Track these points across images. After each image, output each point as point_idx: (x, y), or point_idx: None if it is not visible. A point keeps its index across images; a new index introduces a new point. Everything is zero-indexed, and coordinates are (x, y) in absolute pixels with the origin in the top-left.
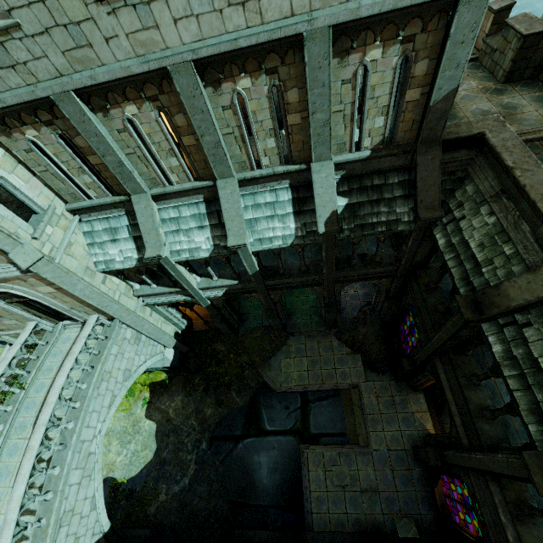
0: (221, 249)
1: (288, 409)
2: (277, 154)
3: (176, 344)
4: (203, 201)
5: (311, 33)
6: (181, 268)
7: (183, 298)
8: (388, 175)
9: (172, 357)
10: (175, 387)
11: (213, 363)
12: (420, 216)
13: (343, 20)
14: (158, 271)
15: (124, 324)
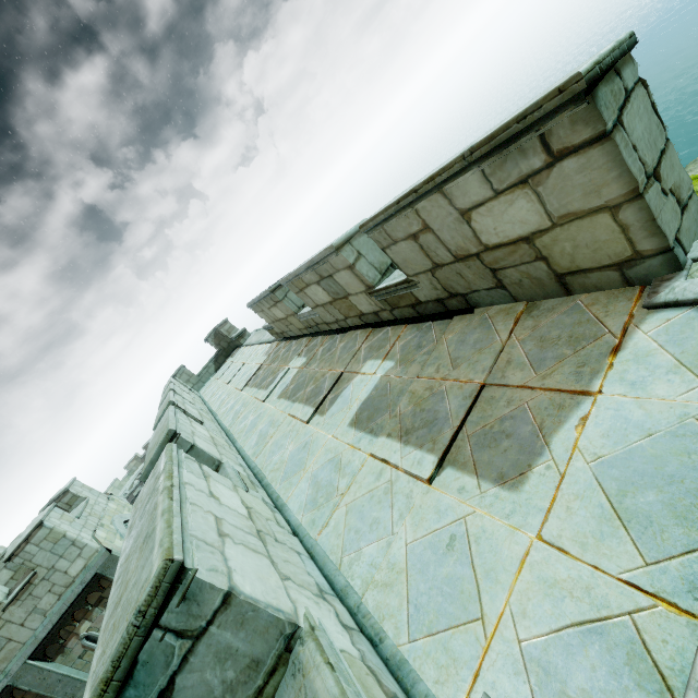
0: None
1: None
2: None
3: None
4: None
5: (15, 676)
6: None
7: None
8: None
9: None
10: None
11: None
12: None
13: (32, 650)
14: None
15: None
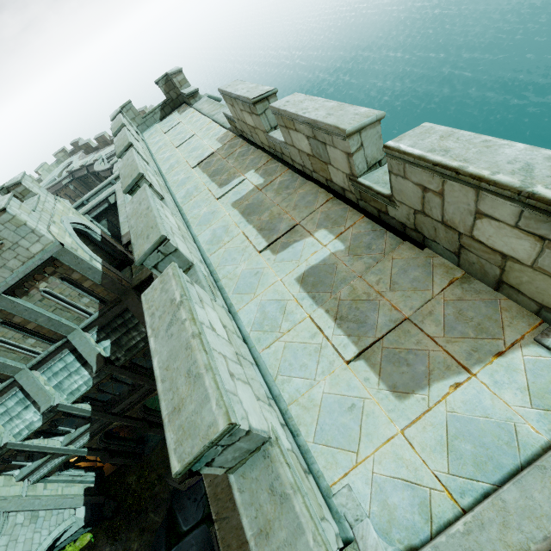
0: (48, 414)
1: (197, 500)
2: (42, 343)
3: (85, 499)
4: (18, 390)
5: None
6: (33, 441)
7: (61, 459)
8: (123, 315)
9: (84, 514)
10: (101, 541)
11: (129, 497)
12: (146, 332)
13: (5, 289)
14: (20, 452)
15: (12, 512)
